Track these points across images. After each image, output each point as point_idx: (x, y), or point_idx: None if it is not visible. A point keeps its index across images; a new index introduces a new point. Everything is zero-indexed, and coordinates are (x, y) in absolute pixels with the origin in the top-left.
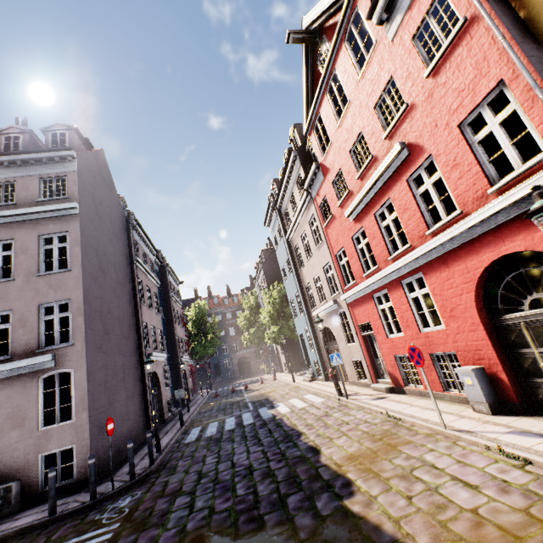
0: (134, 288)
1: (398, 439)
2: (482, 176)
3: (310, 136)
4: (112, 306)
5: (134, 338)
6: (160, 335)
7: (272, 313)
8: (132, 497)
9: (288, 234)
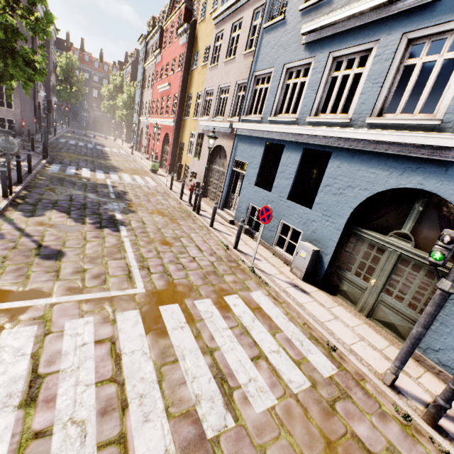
0: (33, 44)
1: (130, 162)
2: (172, 111)
3: (165, 31)
4: None
5: None
6: None
7: (126, 102)
8: None
9: (145, 66)
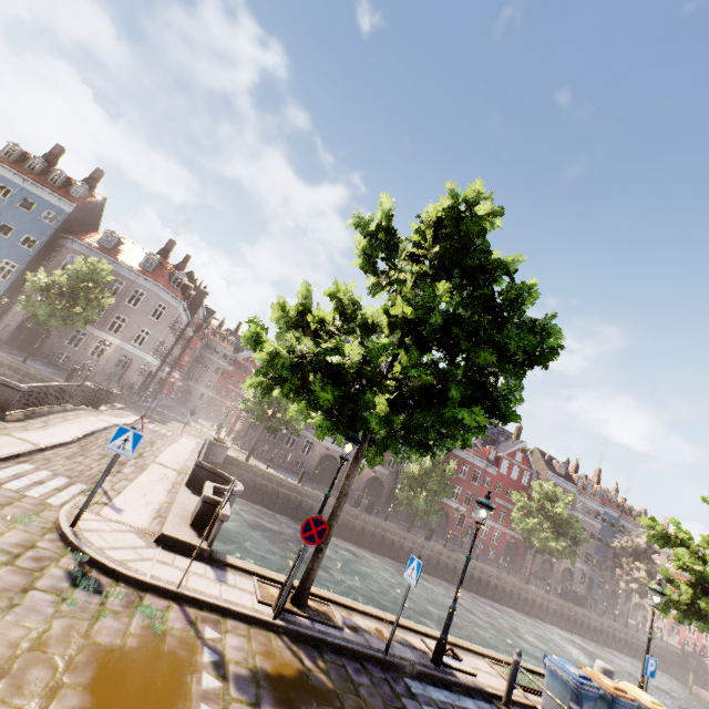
0: None
1: None
2: None
3: None
4: None
5: None
6: None
7: None
8: None
9: None
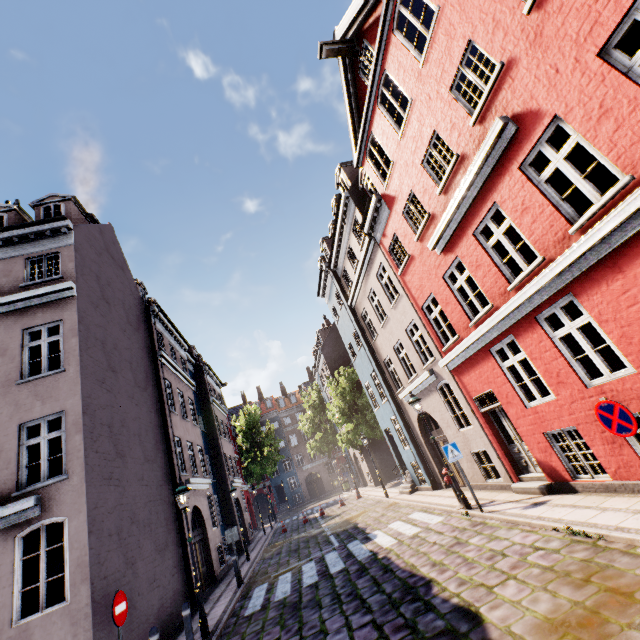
0: (160, 391)
1: (624, 578)
2: None
3: (364, 165)
4: (128, 417)
5: (163, 461)
6: (201, 454)
7: (343, 407)
8: None
9: (351, 298)
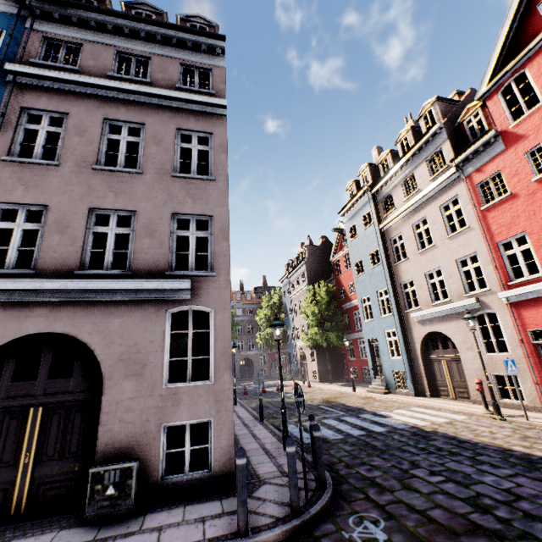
0: None
1: None
2: None
3: (488, 100)
4: None
5: None
6: None
7: (316, 313)
8: (375, 523)
9: (388, 222)
